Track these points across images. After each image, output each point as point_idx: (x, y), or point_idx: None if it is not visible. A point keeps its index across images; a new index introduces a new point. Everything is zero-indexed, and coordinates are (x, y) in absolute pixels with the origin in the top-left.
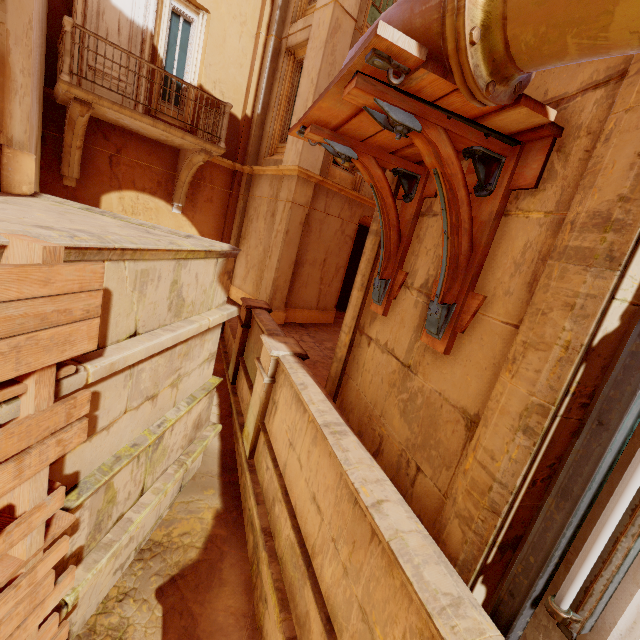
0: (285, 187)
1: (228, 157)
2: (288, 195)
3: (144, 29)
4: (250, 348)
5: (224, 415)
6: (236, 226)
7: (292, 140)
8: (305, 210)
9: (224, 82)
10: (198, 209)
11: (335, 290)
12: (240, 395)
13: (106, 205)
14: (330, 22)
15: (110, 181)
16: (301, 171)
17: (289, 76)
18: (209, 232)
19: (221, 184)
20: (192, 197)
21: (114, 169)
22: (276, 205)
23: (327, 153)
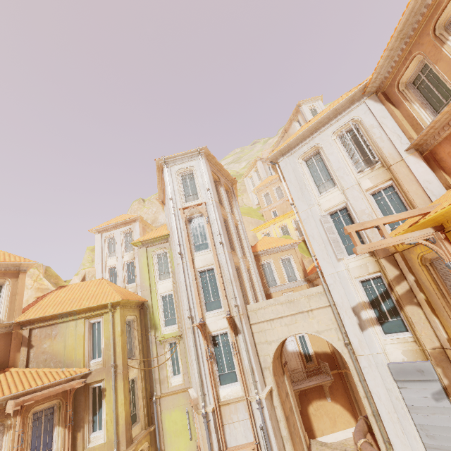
0: None
1: (334, 368)
2: None
3: (296, 351)
4: None
5: None
6: (352, 396)
7: None
8: None
9: (319, 345)
10: (335, 395)
11: None
12: None
13: (310, 411)
14: None
15: (307, 401)
16: None
17: None
18: (344, 403)
19: (337, 380)
20: (331, 392)
21: (306, 396)
22: None
23: None
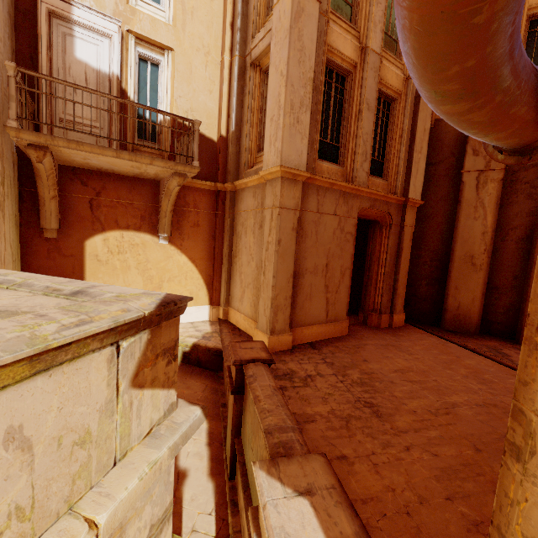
0: (269, 193)
1: (209, 179)
2: (274, 201)
3: (110, 75)
4: (247, 433)
5: (223, 536)
6: (226, 245)
7: (269, 141)
8: (296, 213)
9: (196, 110)
10: (185, 236)
11: (344, 296)
12: (241, 517)
13: (90, 249)
14: (291, 6)
15: (92, 225)
16: (284, 171)
17: (257, 87)
18: (200, 256)
19: (205, 207)
20: (178, 225)
21: (95, 212)
22: (263, 215)
23: (310, 147)
